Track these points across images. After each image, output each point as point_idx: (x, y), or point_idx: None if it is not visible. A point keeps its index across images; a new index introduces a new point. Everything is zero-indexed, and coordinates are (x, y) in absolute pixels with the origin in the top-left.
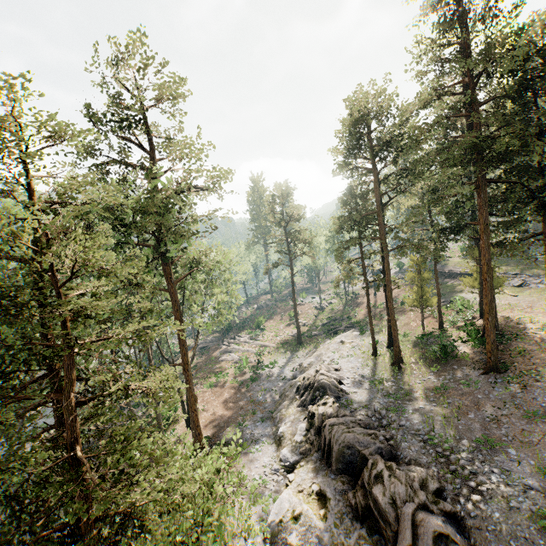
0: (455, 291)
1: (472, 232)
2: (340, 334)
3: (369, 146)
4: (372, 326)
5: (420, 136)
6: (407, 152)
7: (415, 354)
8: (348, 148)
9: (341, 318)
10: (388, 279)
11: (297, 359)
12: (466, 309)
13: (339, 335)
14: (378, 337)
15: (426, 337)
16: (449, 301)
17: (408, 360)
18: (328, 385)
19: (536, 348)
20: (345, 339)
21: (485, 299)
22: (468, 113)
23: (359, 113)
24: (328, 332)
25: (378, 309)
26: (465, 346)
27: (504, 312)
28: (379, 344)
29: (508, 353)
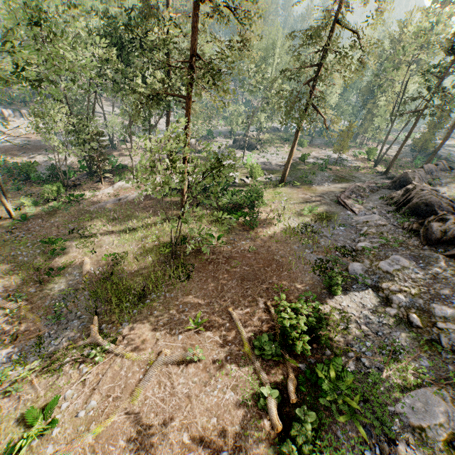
0: None
1: None
2: None
3: None
4: None
5: None
6: None
7: None
8: None
9: None
10: None
11: None
12: None
13: None
14: None
15: None
16: None
17: None
18: None
19: None
20: None
21: None
22: None
23: None
24: None
25: None
26: None
27: None
28: None
29: None
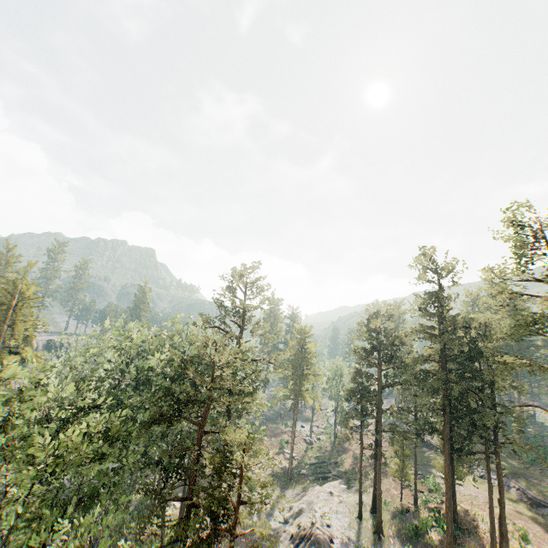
0: (431, 465)
1: (441, 433)
2: (329, 482)
3: (377, 345)
4: (361, 488)
5: (411, 363)
6: (402, 372)
7: (392, 526)
8: (364, 350)
9: (329, 462)
10: (379, 453)
11: (286, 499)
12: (436, 490)
13: (328, 483)
14: (362, 497)
15: (403, 511)
16: (424, 475)
17: (387, 531)
18: (322, 540)
19: (483, 547)
20: (333, 490)
21: (446, 495)
22: (440, 361)
23: (374, 328)
24: (316, 474)
25: (363, 462)
26: (432, 530)
27: (465, 503)
28: (363, 505)
29: (463, 547)
